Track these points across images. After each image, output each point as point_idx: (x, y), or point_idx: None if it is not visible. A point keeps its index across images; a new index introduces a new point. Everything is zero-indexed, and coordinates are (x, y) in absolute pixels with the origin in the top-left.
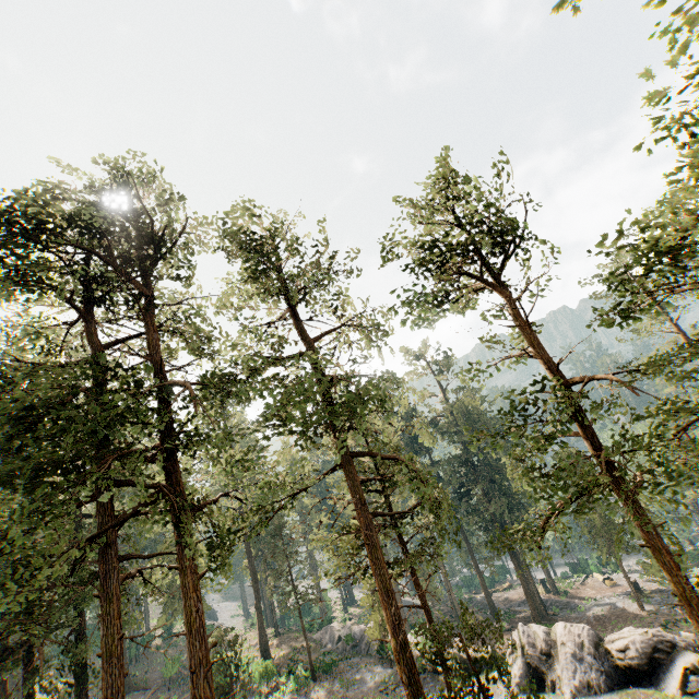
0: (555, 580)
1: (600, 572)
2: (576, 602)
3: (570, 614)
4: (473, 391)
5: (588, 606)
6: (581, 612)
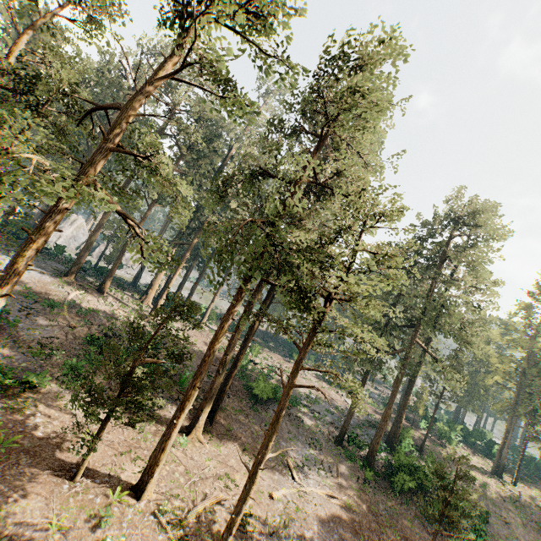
0: None
1: None
2: None
3: None
4: None
5: None
6: None
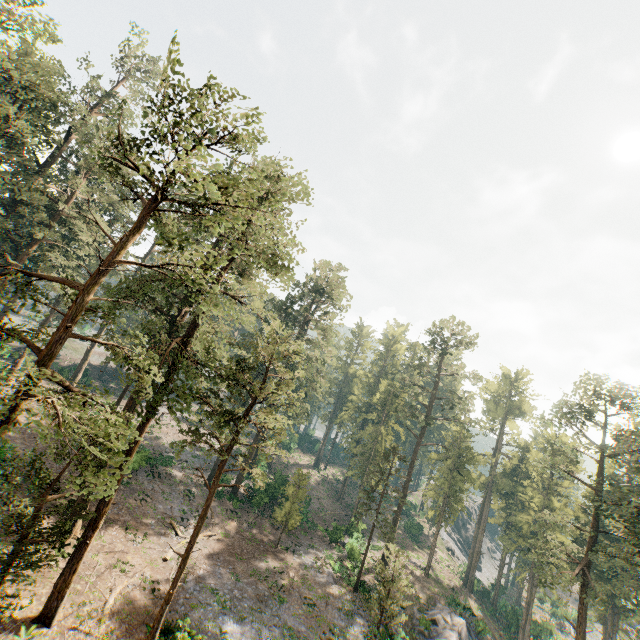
0: None
1: None
2: None
3: None
4: None
5: None
6: None
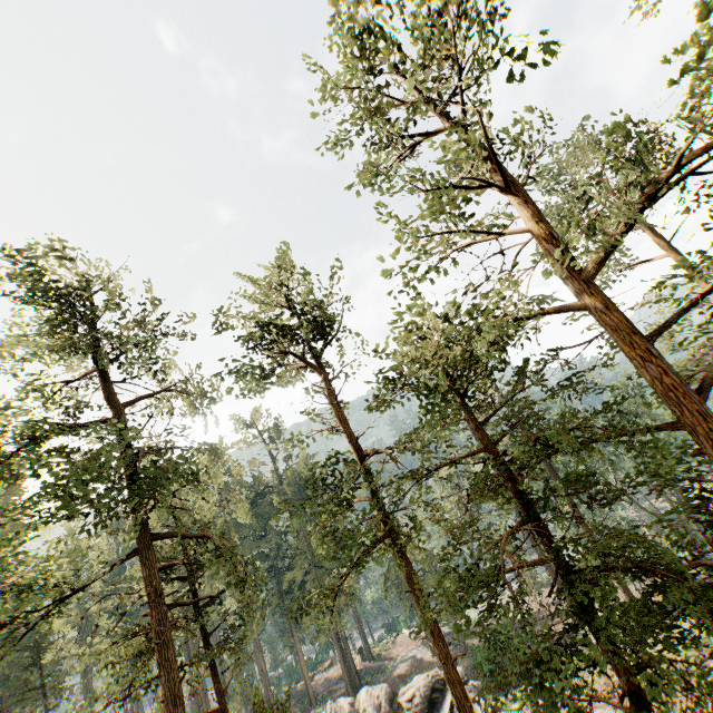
0: (372, 645)
1: (408, 627)
2: (386, 663)
3: (380, 677)
4: (307, 457)
5: (395, 665)
6: (389, 672)
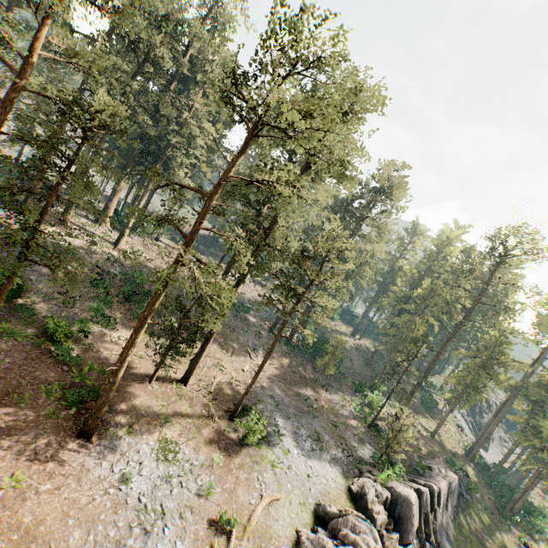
0: None
1: None
2: None
3: None
4: None
5: None
6: None
